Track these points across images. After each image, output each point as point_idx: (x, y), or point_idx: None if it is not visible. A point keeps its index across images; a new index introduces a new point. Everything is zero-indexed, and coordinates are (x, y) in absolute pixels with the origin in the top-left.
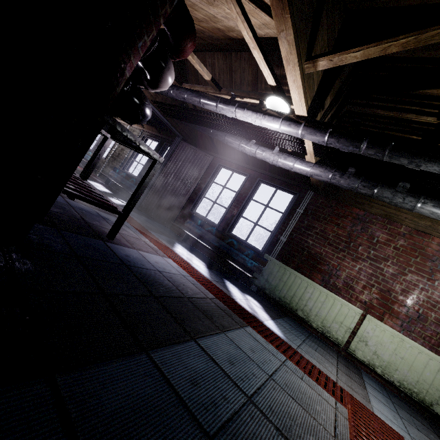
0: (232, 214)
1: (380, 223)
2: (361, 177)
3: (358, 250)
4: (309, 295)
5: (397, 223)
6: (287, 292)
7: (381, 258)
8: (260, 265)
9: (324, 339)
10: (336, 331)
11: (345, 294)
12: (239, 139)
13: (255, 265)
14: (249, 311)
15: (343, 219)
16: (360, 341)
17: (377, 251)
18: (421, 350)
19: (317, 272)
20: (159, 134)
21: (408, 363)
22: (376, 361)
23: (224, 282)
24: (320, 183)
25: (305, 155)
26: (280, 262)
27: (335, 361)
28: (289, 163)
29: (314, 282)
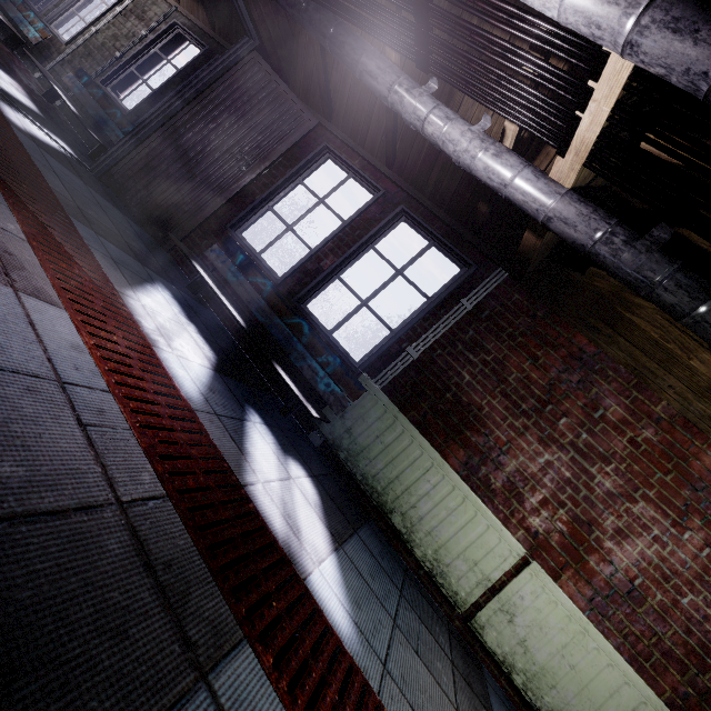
0: (320, 266)
1: (621, 381)
2: (679, 261)
3: (558, 424)
4: (427, 488)
5: (654, 393)
6: (383, 468)
7: (597, 454)
8: (345, 393)
9: (429, 585)
10: (460, 576)
11: (501, 506)
12: (396, 71)
13: (335, 391)
14: (279, 531)
15: (549, 351)
16: (501, 611)
17: (595, 438)
18: (616, 661)
19: (459, 444)
20: (210, 30)
21: (581, 680)
22: (519, 659)
23: (243, 420)
24: (536, 256)
25: (560, 153)
26: (389, 400)
27: (450, 674)
28: (506, 168)
29: (447, 464)
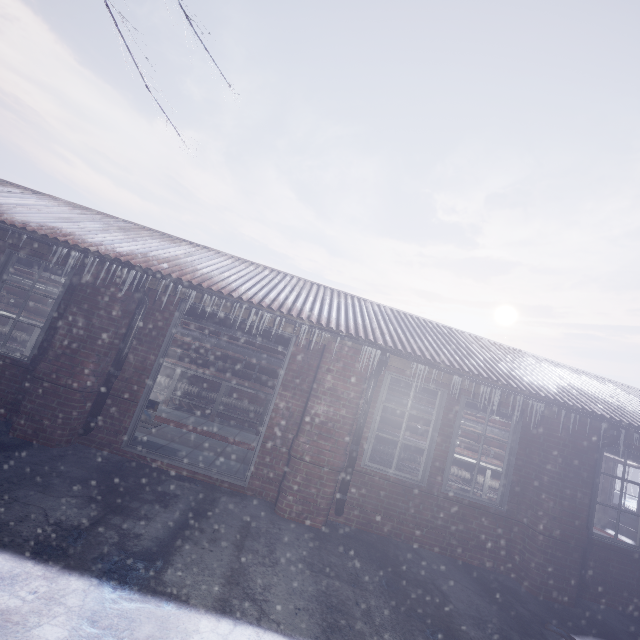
0: None
1: None
2: None
3: None
4: None
5: None
6: None
7: None
8: None
9: None
10: None
11: None
12: None
13: None
14: None
15: None
16: None
17: None
18: None
19: None
20: None
21: None
22: None
23: None
24: None
25: None
26: None
27: None
28: None
29: None
